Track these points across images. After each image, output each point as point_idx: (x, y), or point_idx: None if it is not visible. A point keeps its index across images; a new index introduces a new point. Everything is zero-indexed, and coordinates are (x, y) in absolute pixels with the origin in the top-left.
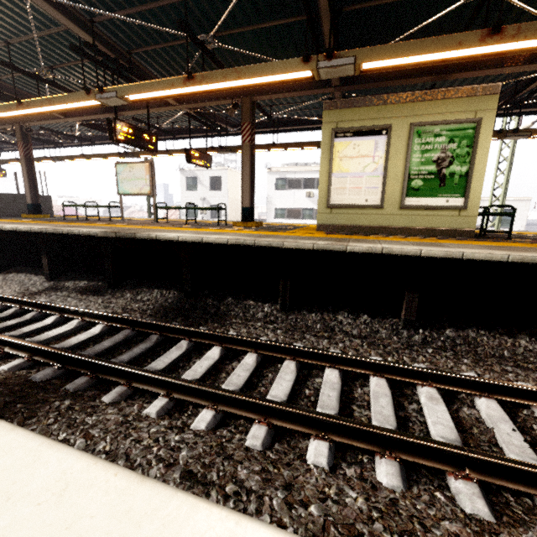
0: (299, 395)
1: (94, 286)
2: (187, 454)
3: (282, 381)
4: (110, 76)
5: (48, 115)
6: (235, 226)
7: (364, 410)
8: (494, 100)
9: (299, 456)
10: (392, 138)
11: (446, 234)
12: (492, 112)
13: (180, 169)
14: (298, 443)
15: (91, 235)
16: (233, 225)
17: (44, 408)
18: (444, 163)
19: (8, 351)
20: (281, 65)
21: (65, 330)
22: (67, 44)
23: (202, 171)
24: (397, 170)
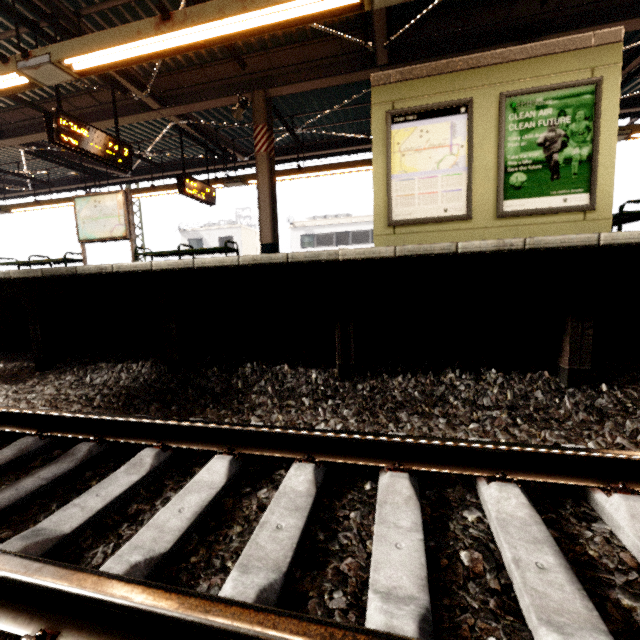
0: (449, 573)
1: (13, 369)
2: None
3: (393, 532)
4: None
5: None
6: None
7: None
8: (617, 50)
9: None
10: (475, 118)
11: None
12: (615, 67)
13: (181, 229)
14: None
15: (1, 277)
16: None
17: None
18: (554, 145)
19: None
20: None
21: None
22: None
23: (209, 231)
24: (486, 163)
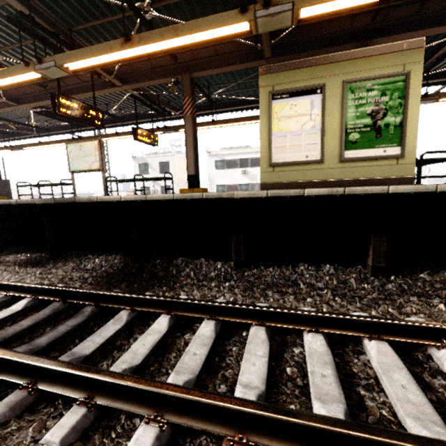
0: (279, 377)
1: (36, 258)
2: None
3: (253, 357)
4: None
5: (2, 104)
6: (182, 193)
7: (377, 395)
8: (420, 53)
9: None
10: (326, 96)
11: (387, 183)
12: (419, 64)
13: (133, 157)
14: None
15: (29, 203)
16: (180, 192)
17: None
18: (378, 115)
19: None
20: (218, 19)
21: None
22: (8, 24)
23: (152, 158)
24: (334, 126)
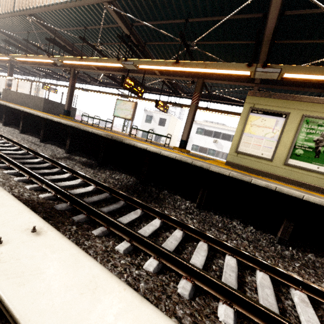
0: (209, 268)
1: (90, 163)
2: (144, 285)
3: (198, 254)
4: (129, 54)
5: (89, 67)
6: (174, 149)
7: (253, 293)
8: None
9: (213, 312)
10: (288, 121)
11: (313, 189)
12: None
13: (145, 109)
14: (210, 302)
15: (98, 134)
16: (173, 148)
17: (63, 227)
18: (321, 143)
19: (44, 187)
20: (233, 65)
21: (73, 183)
22: (114, 34)
23: (156, 113)
24: (287, 140)
